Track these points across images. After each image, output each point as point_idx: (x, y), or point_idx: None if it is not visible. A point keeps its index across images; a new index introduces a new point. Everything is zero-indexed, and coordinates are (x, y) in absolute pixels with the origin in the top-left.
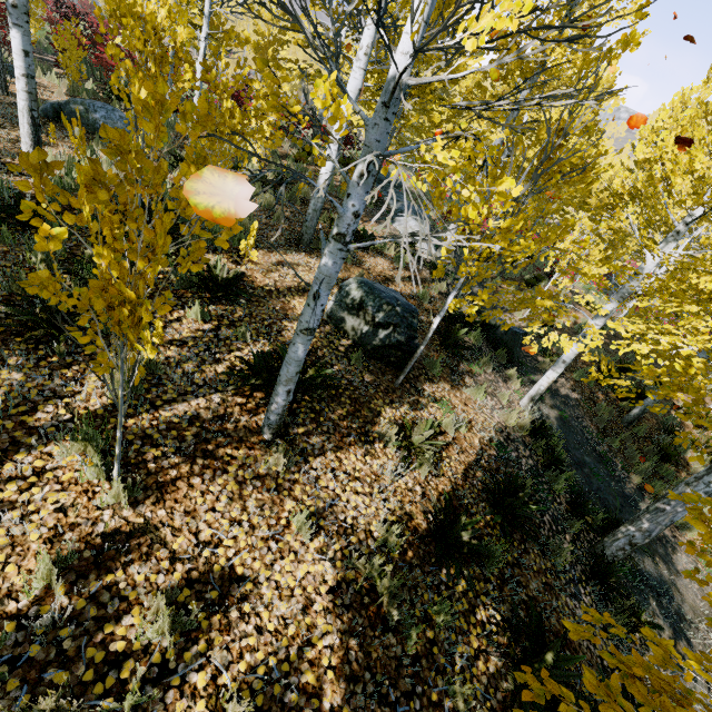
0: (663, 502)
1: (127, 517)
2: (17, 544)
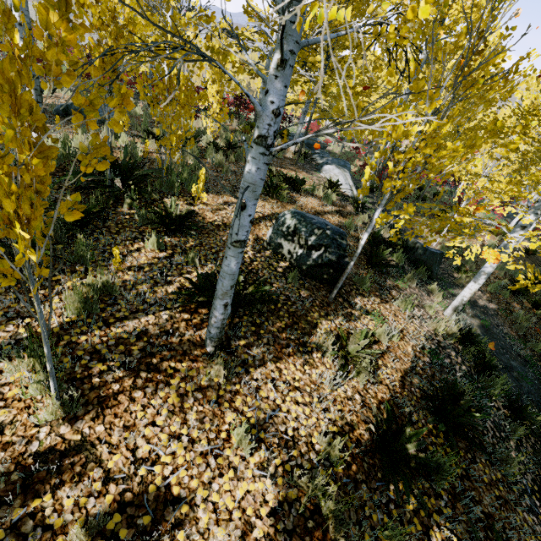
0: None
1: (63, 434)
2: None
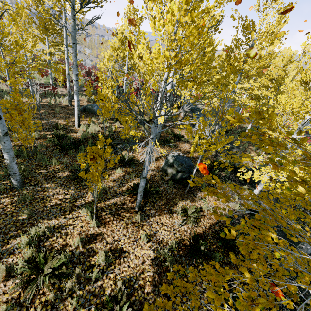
0: (301, 244)
1: (96, 230)
2: (72, 234)
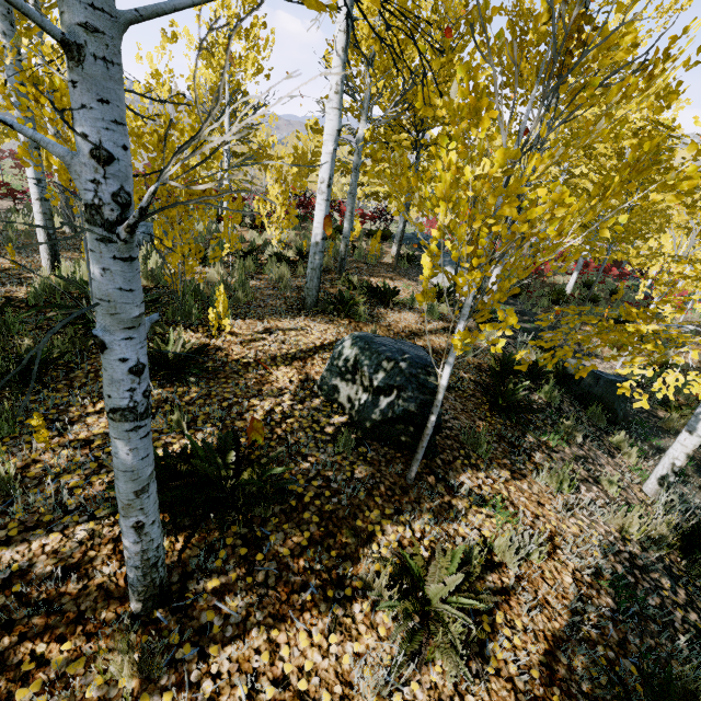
0: None
1: None
2: None
